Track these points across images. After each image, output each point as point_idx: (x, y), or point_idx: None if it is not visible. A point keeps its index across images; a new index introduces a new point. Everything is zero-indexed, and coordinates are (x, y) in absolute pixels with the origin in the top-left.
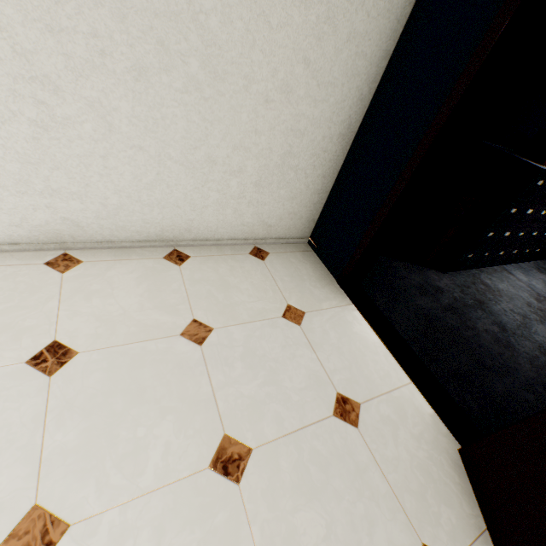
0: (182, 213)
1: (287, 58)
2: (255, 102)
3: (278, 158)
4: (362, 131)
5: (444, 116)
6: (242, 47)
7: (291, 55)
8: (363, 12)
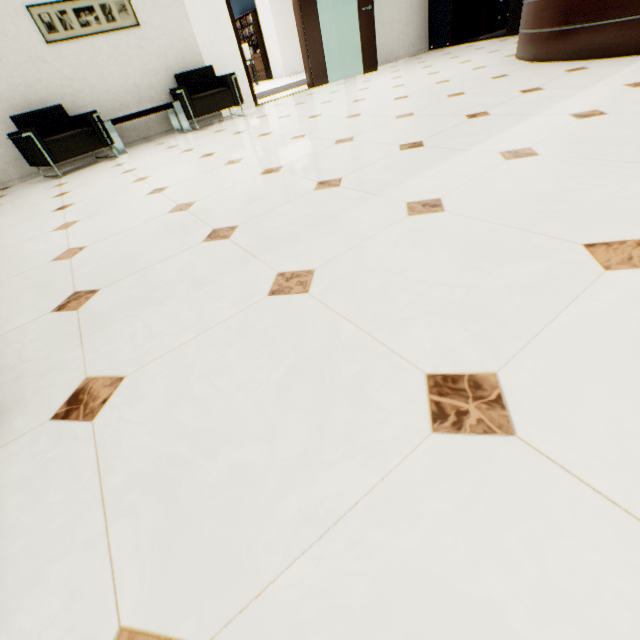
0: (389, 47)
1: None
2: None
3: (409, 11)
4: None
5: None
6: None
7: None
8: None
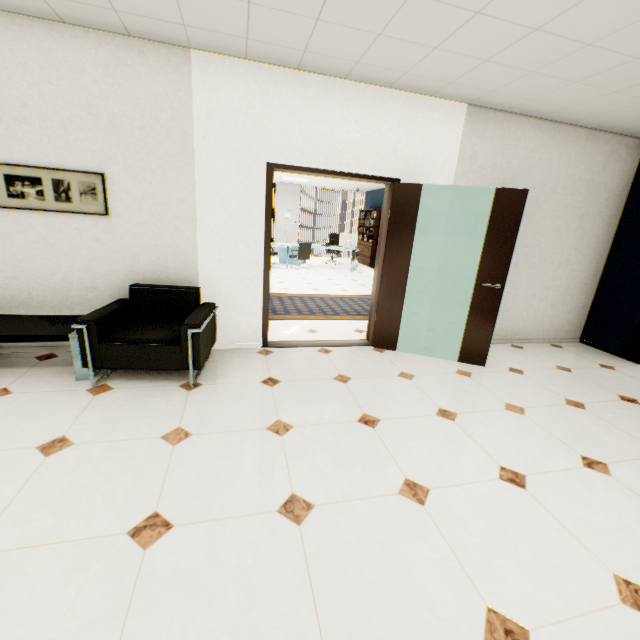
0: (516, 323)
1: (567, 249)
2: (554, 268)
3: (562, 290)
4: (605, 272)
5: None
6: (551, 250)
7: (569, 248)
8: (597, 228)
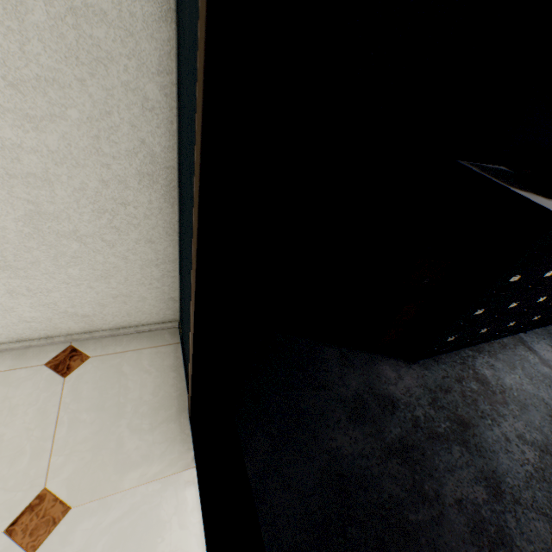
0: None
1: None
2: None
3: (19, 223)
4: (179, 166)
5: (199, 146)
6: None
7: None
8: None
